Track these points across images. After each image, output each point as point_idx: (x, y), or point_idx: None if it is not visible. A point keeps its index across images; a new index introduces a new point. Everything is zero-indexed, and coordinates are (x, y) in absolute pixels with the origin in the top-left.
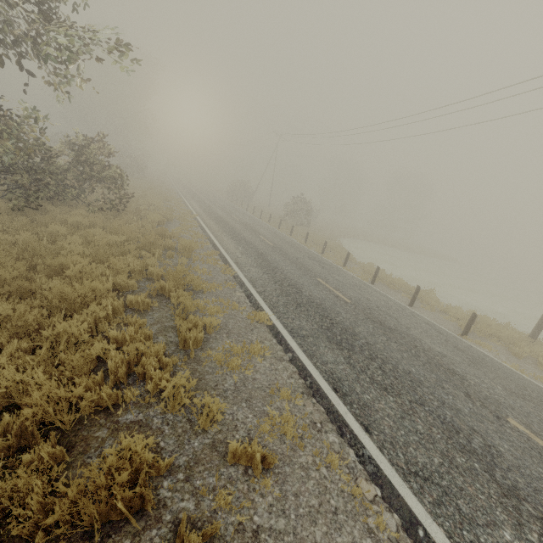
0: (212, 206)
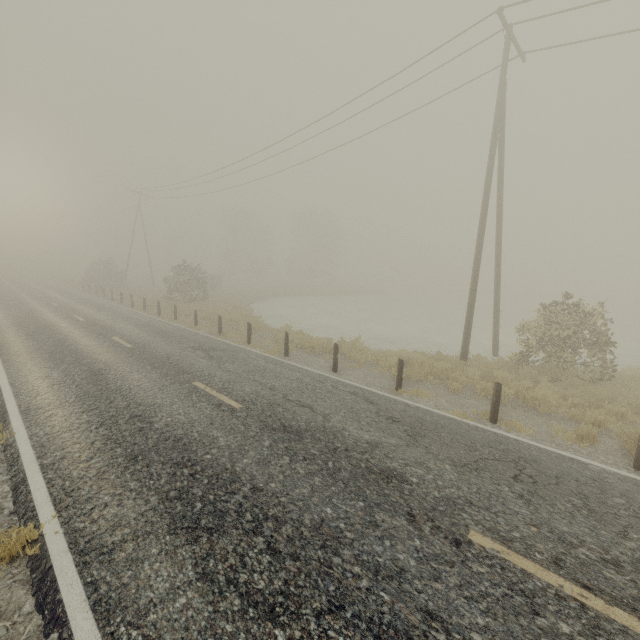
0: (39, 310)
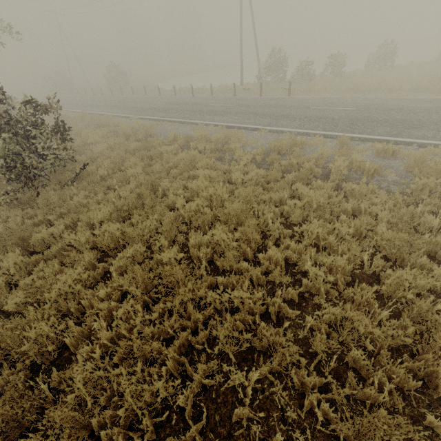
0: None
